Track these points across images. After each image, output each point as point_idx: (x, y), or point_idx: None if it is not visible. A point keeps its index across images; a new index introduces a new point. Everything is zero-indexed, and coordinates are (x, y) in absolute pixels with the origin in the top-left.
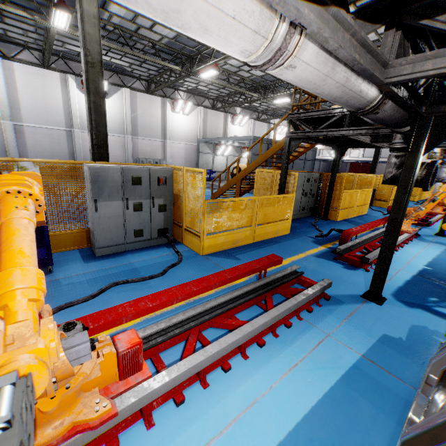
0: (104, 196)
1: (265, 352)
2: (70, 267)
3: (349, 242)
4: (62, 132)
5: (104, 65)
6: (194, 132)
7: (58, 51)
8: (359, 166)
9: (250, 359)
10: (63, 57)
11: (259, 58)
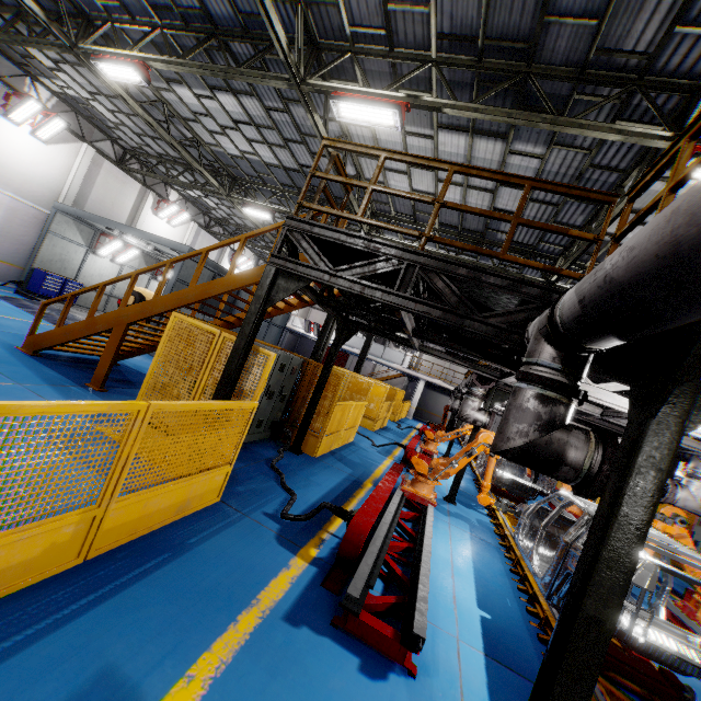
0: None
1: None
2: None
3: (365, 558)
4: None
5: None
6: (51, 184)
7: None
8: None
9: None
10: None
11: None
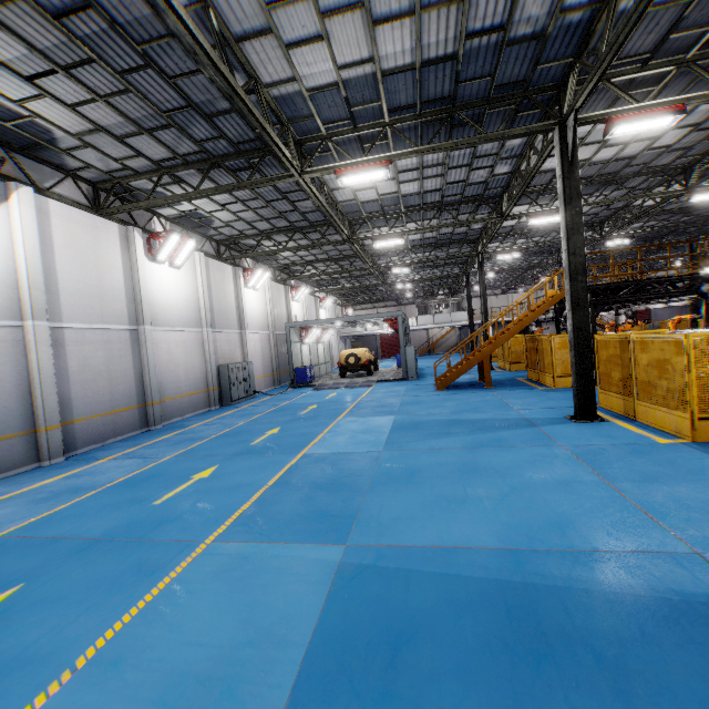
0: None
1: None
2: None
3: None
4: (123, 335)
5: (180, 216)
6: (264, 314)
7: (135, 189)
8: (390, 338)
9: None
10: (122, 197)
11: None
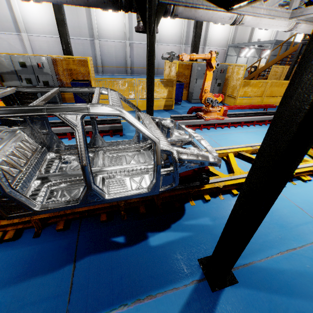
0: (199, 77)
1: (261, 127)
2: (185, 104)
3: None
4: None
5: None
6: (226, 38)
7: None
8: None
9: (256, 126)
10: None
11: (286, 30)
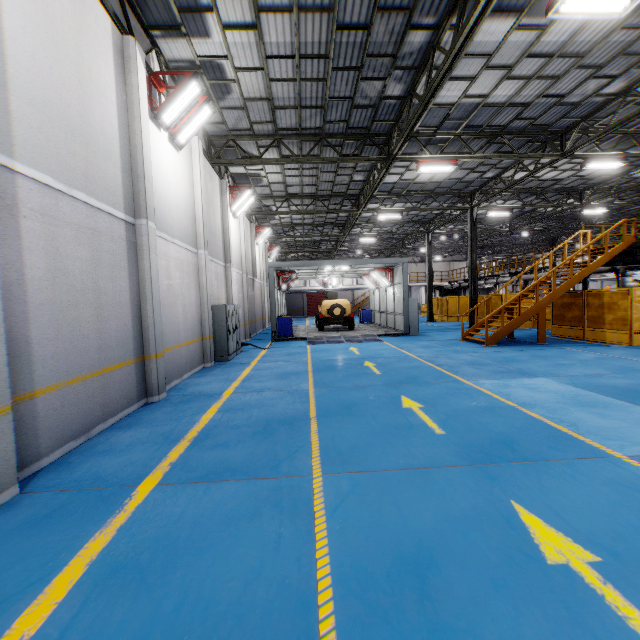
0: None
1: None
2: None
3: None
4: (116, 227)
5: (187, 67)
6: (239, 249)
7: None
8: (317, 297)
9: None
10: None
11: None
